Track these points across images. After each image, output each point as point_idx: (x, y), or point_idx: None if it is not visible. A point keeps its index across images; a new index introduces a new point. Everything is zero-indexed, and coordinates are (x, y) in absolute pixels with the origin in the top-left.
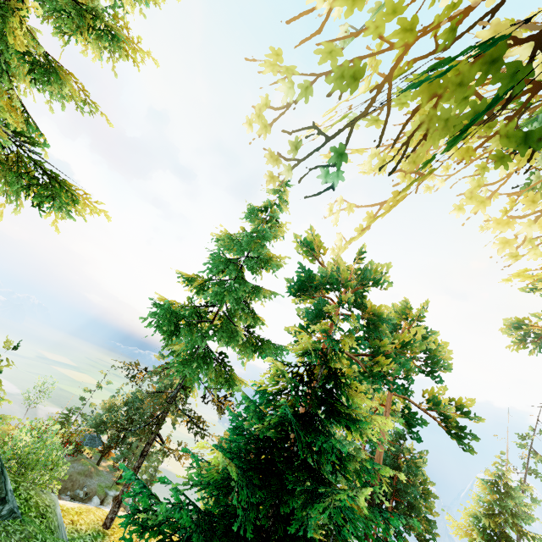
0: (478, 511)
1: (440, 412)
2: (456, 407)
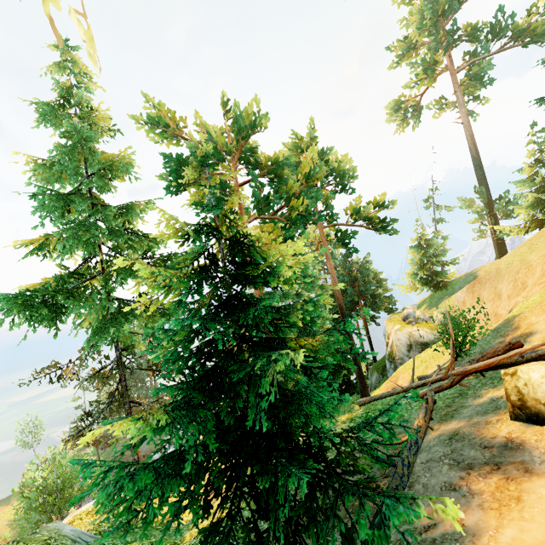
0: (414, 270)
1: (364, 218)
2: (374, 207)
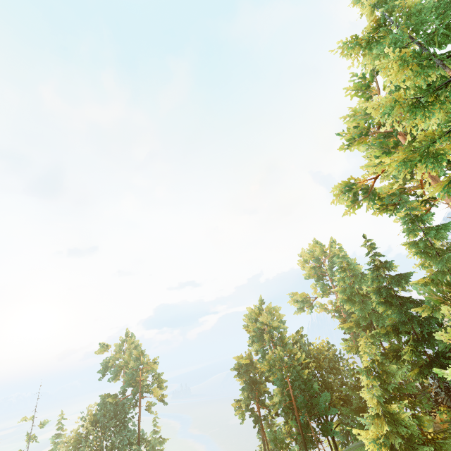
0: None
1: None
2: None
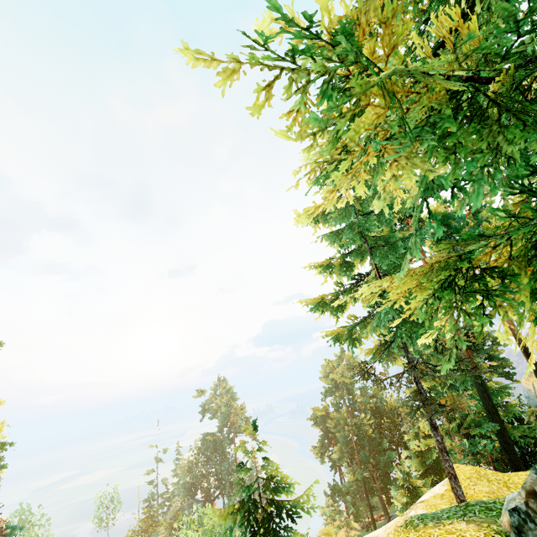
0: None
1: None
2: None
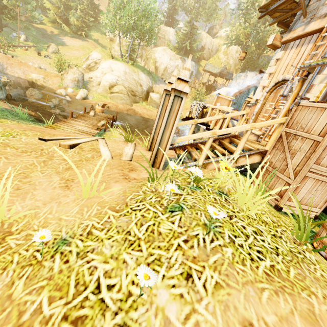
0: None
1: None
2: None
